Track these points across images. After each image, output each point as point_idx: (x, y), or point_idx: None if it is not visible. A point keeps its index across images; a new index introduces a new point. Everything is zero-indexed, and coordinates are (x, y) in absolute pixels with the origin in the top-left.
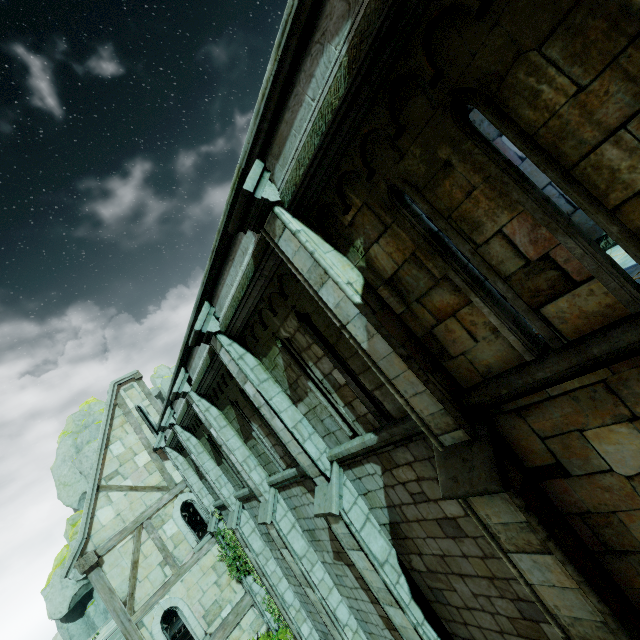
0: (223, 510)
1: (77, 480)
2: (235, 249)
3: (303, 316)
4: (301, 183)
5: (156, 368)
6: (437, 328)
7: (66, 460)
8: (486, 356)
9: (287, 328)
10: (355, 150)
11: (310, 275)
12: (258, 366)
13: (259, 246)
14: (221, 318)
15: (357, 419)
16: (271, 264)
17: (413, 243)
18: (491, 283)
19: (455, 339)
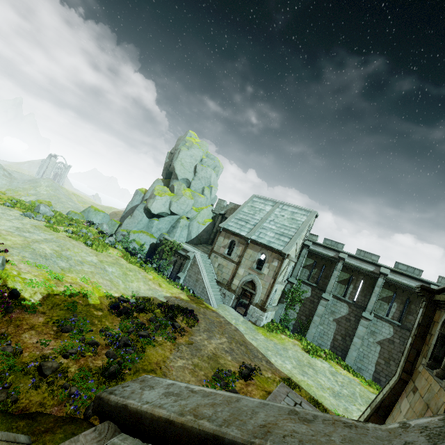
0: (302, 283)
1: (189, 170)
2: None
3: None
4: None
5: None
6: None
7: (192, 157)
8: None
9: None
10: None
11: None
12: None
13: None
14: None
15: None
16: None
17: None
18: None
19: None
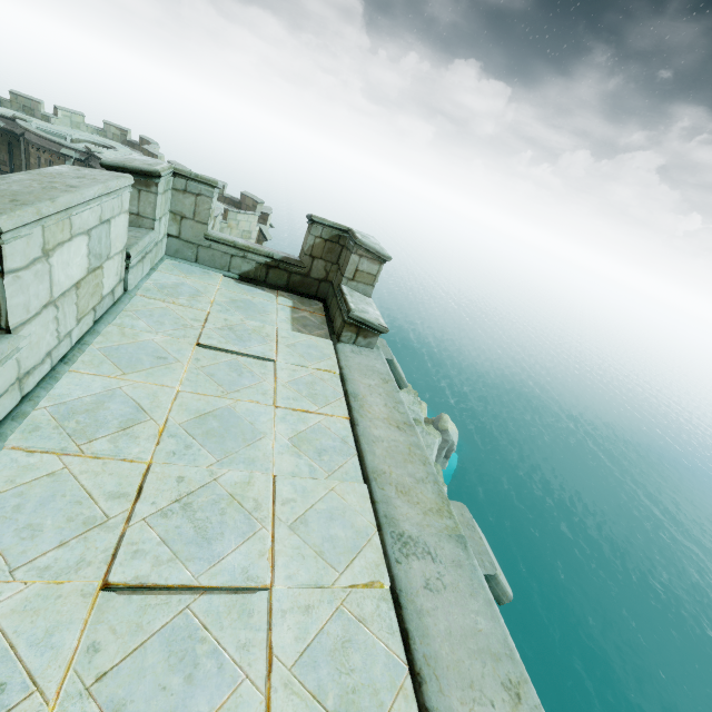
0: None
1: None
2: None
3: None
4: None
5: None
6: None
7: None
8: None
9: None
10: None
11: None
12: None
13: None
14: None
15: None
16: None
17: None
18: None
19: None
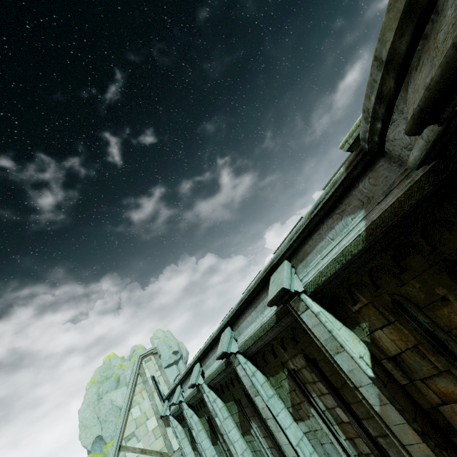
0: None
1: (94, 424)
2: (258, 301)
3: (309, 357)
4: (322, 284)
5: (155, 331)
6: (443, 407)
7: (90, 405)
8: None
9: (295, 363)
10: (364, 272)
11: (327, 343)
12: (265, 382)
13: (282, 310)
14: (239, 341)
15: (359, 455)
16: (288, 320)
17: (415, 339)
18: None
19: None
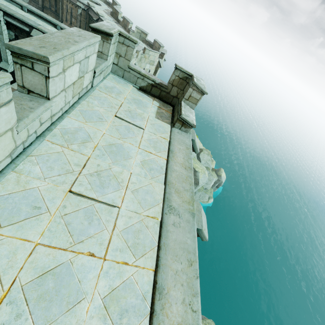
0: None
1: None
2: None
3: None
4: None
5: None
6: (45, 0)
7: None
8: (47, 5)
9: None
10: None
11: None
12: None
13: None
14: None
15: None
16: None
17: None
18: (50, 3)
19: (46, 2)
